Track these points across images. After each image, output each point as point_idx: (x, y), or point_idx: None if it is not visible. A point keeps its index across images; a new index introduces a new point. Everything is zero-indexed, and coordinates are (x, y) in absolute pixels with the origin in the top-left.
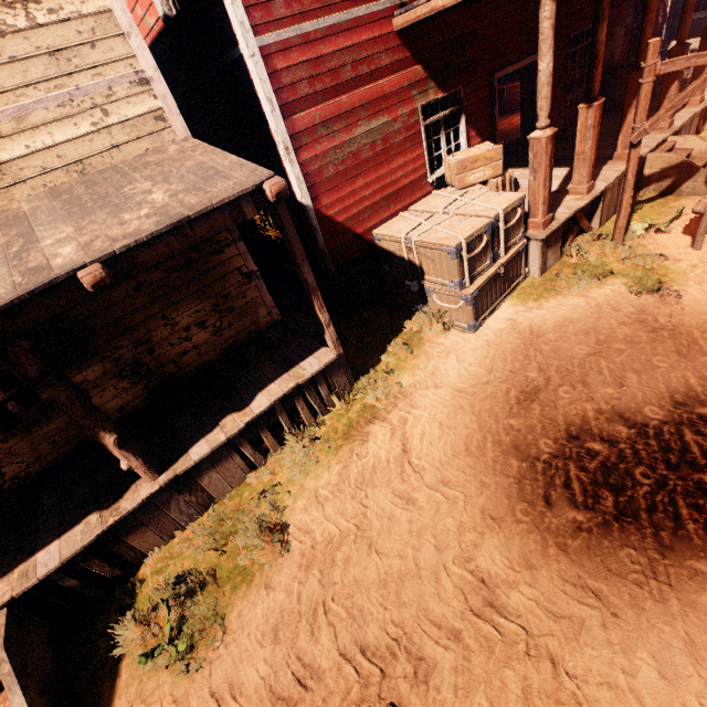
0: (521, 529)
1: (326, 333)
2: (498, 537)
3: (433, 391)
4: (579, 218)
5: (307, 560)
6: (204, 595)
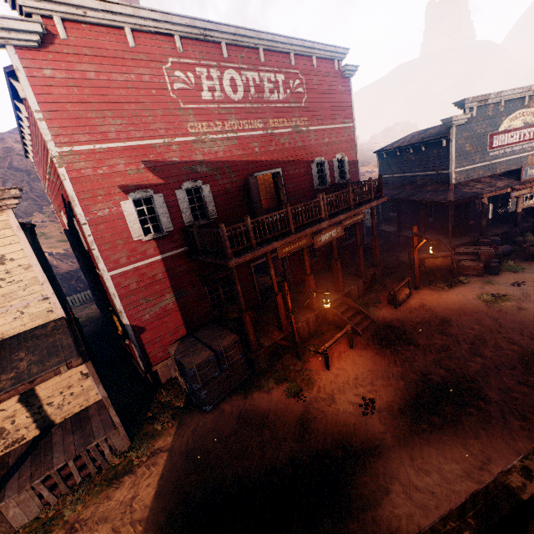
0: None
1: (112, 416)
2: None
3: (167, 453)
4: (281, 343)
5: None
6: None
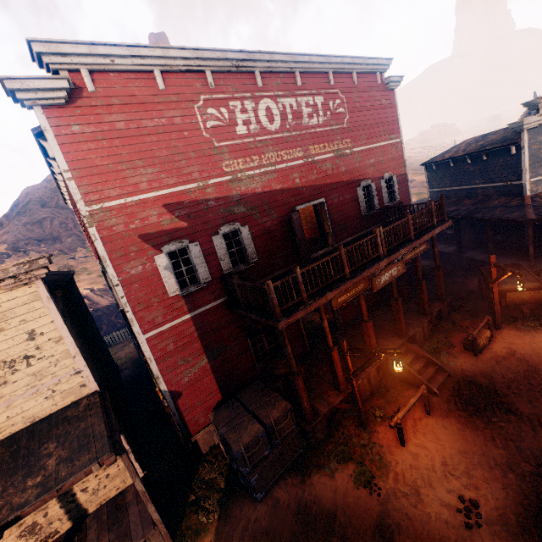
0: None
1: (150, 512)
2: None
3: None
4: (339, 406)
5: None
6: None
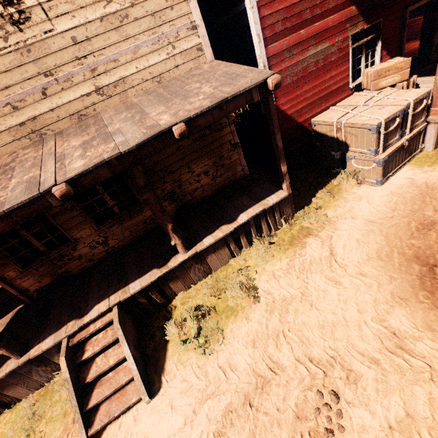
0: (423, 307)
1: (283, 179)
2: (405, 309)
3: (351, 220)
4: None
5: (270, 308)
6: (210, 318)
